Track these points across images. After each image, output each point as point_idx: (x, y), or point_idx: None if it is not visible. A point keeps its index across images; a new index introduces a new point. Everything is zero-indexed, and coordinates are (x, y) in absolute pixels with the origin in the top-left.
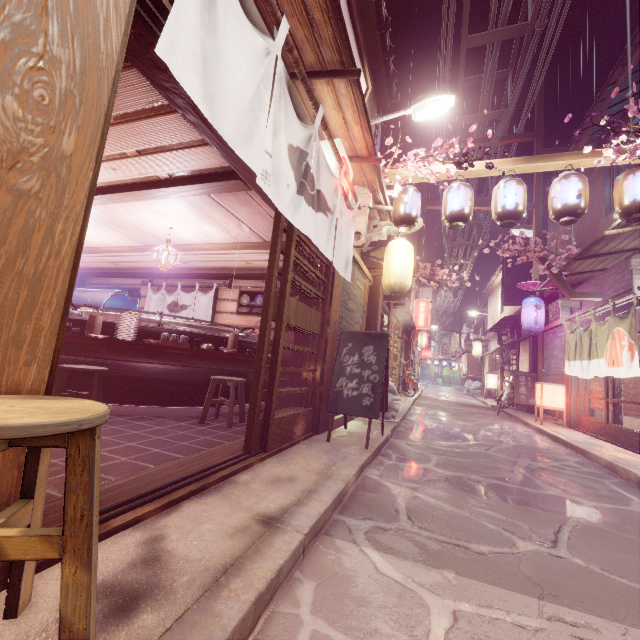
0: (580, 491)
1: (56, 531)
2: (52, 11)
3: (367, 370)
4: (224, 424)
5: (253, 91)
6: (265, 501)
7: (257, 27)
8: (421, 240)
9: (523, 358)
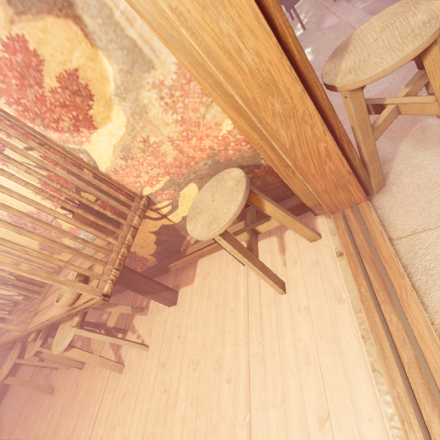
0: None
1: (420, 74)
2: None
3: None
4: None
5: None
6: None
7: None
8: None
9: None
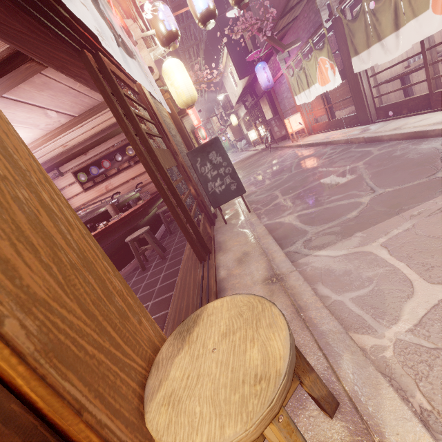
0: (350, 161)
1: None
2: None
3: (221, 168)
4: (158, 260)
5: None
6: (254, 273)
7: None
8: (173, 54)
9: (266, 110)
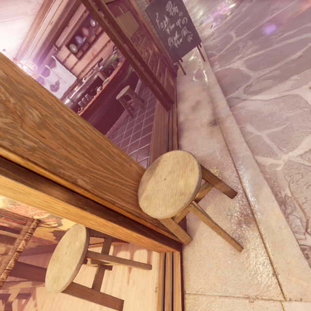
0: None
1: (206, 184)
2: None
3: (177, 20)
4: (140, 109)
5: None
6: (202, 118)
7: None
8: None
9: None
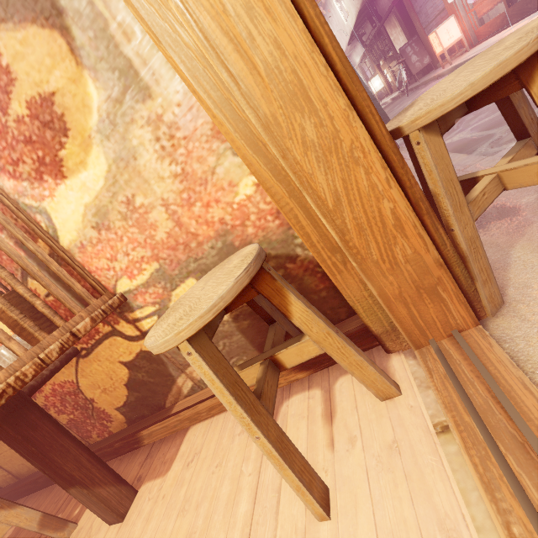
0: None
1: (521, 143)
2: None
3: None
4: None
5: None
6: None
7: None
8: None
9: (395, 35)
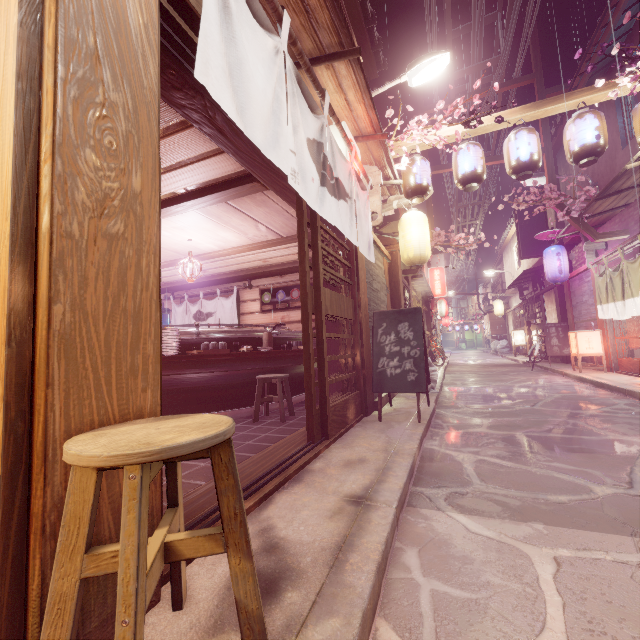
0: (639, 432)
1: (216, 530)
2: (103, 59)
3: (406, 347)
4: (276, 419)
5: (272, 93)
6: (347, 483)
7: (264, 28)
8: (430, 208)
9: (550, 309)
